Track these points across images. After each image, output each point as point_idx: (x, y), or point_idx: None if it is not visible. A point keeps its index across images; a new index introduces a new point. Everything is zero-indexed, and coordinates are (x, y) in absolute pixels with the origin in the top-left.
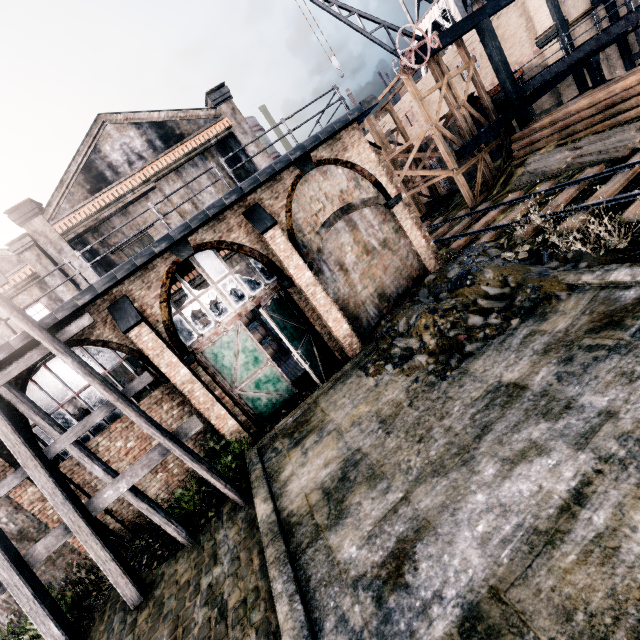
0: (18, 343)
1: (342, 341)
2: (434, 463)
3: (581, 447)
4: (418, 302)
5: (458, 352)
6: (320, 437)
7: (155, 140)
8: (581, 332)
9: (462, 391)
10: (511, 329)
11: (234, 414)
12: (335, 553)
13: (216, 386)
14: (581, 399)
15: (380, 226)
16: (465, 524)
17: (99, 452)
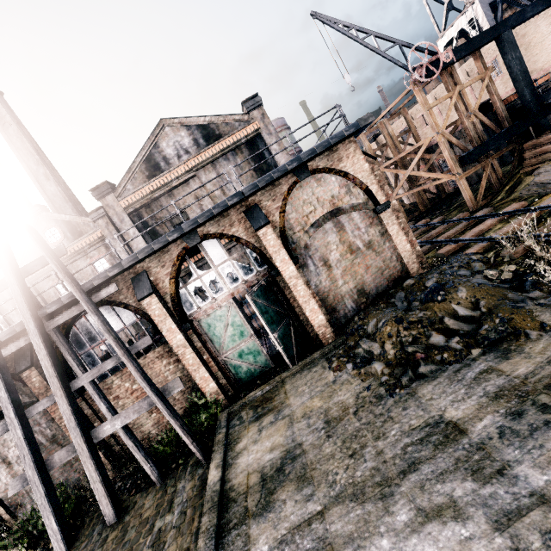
0: (66, 300)
1: (316, 330)
2: (356, 485)
3: (500, 528)
4: (392, 305)
5: (413, 369)
6: (276, 419)
7: (199, 139)
8: (540, 385)
9: (404, 414)
10: (470, 359)
11: (217, 377)
12: (251, 545)
13: (205, 351)
14: (517, 468)
15: (366, 229)
16: None
17: (113, 388)
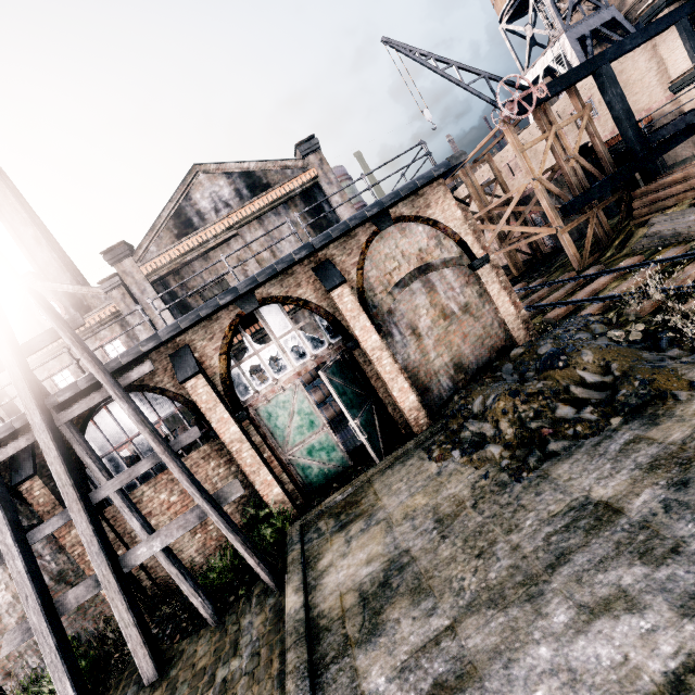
0: (84, 384)
1: (407, 414)
2: (492, 589)
3: (689, 613)
4: (500, 379)
5: (540, 449)
6: (367, 525)
7: (242, 189)
8: None
9: (538, 500)
10: (610, 430)
11: (281, 481)
12: (360, 679)
13: (266, 448)
14: (694, 543)
15: (462, 289)
16: (520, 684)
17: (143, 502)
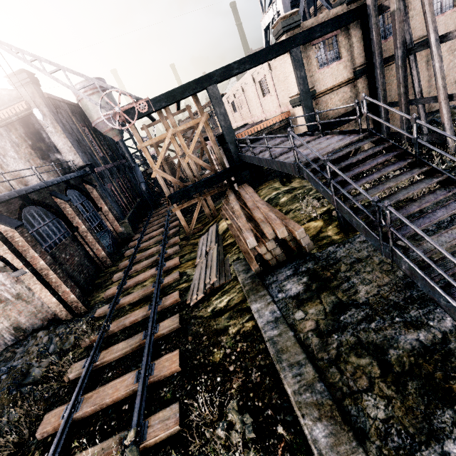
0: None
1: None
2: None
3: None
4: (14, 356)
5: None
6: None
7: None
8: None
9: None
10: None
11: None
12: None
13: None
14: None
15: (13, 285)
16: None
17: None
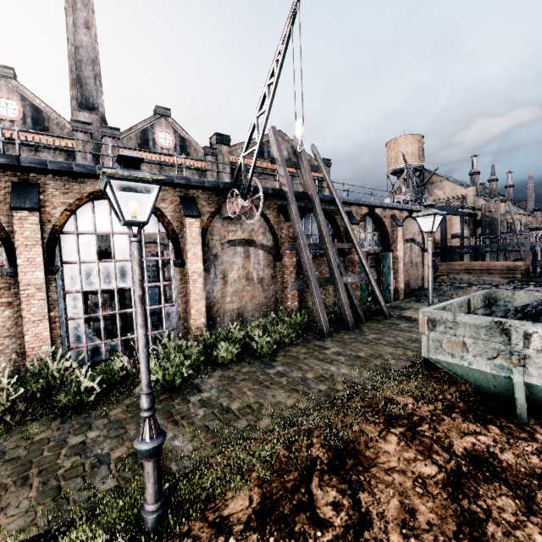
0: (328, 198)
1: (399, 290)
2: None
3: None
4: None
5: None
6: (418, 309)
7: None
8: None
9: None
10: None
11: None
12: None
13: None
14: None
15: (417, 256)
16: None
17: None
